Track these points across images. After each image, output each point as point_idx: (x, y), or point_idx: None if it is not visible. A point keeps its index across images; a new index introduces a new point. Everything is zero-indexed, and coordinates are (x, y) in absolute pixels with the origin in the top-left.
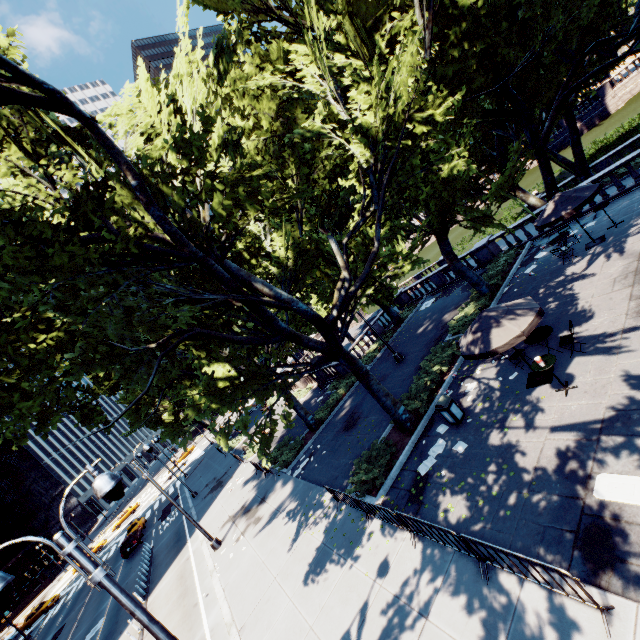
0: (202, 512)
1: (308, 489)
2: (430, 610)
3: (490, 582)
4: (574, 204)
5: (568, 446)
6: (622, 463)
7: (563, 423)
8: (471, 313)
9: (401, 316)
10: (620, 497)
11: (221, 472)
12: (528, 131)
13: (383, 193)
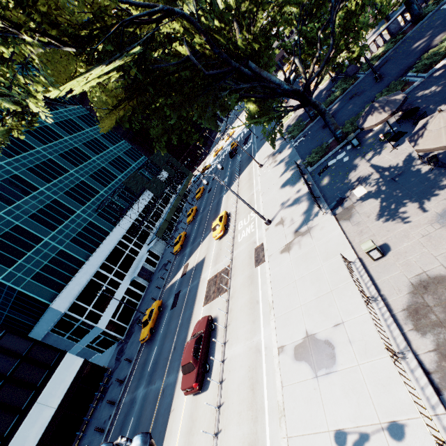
0: (258, 148)
1: (295, 155)
2: (301, 203)
3: (315, 202)
4: None
5: (366, 174)
6: (368, 185)
7: (375, 164)
8: (437, 54)
9: (422, 13)
10: (356, 193)
11: (269, 128)
12: None
13: (334, 19)
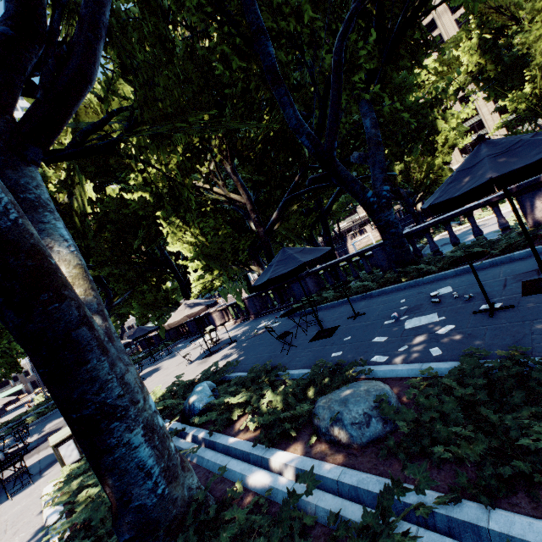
0: None
1: None
2: None
3: None
4: (132, 338)
5: None
6: None
7: None
8: None
9: None
10: None
11: None
12: (175, 277)
13: None
